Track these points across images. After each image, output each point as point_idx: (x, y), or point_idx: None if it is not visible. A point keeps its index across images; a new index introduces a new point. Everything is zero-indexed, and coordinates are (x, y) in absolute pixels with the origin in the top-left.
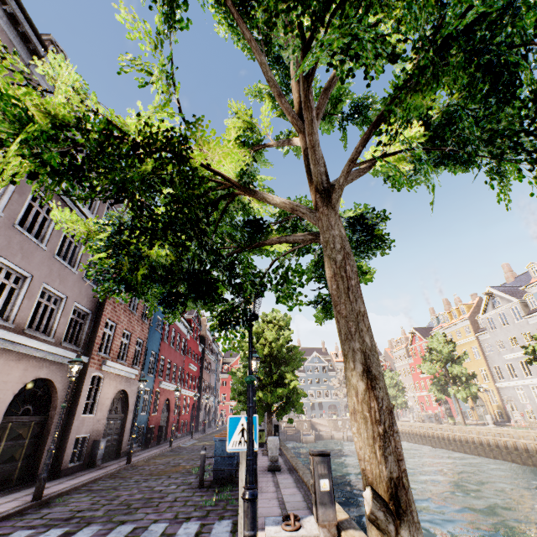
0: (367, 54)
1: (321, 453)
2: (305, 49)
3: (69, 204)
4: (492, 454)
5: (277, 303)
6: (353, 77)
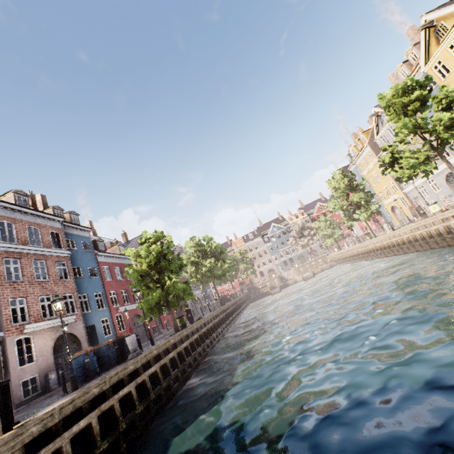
0: None
1: None
2: None
3: None
4: (392, 253)
5: None
6: None
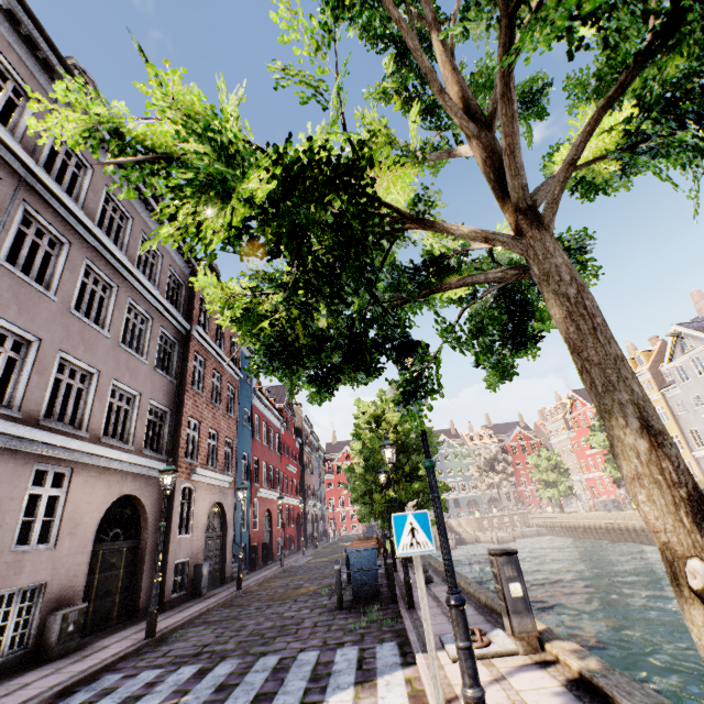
0: (620, 12)
1: (506, 552)
2: (508, 19)
3: (126, 276)
4: None
5: (476, 361)
6: (587, 48)
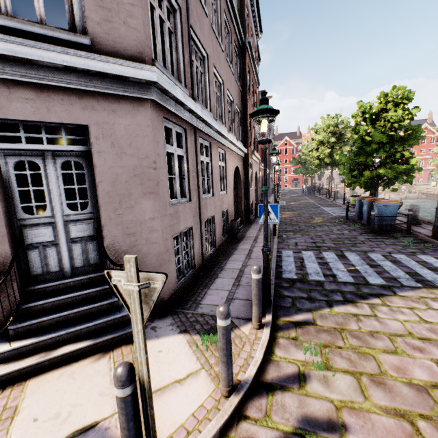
0: None
1: None
2: None
3: None
4: None
5: None
6: None
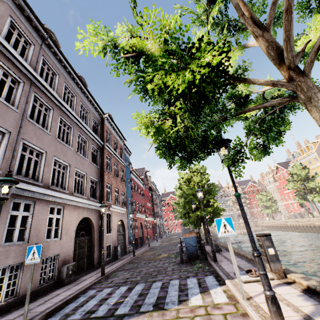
0: None
1: (265, 235)
2: None
3: (76, 122)
4: None
5: (268, 143)
6: None
